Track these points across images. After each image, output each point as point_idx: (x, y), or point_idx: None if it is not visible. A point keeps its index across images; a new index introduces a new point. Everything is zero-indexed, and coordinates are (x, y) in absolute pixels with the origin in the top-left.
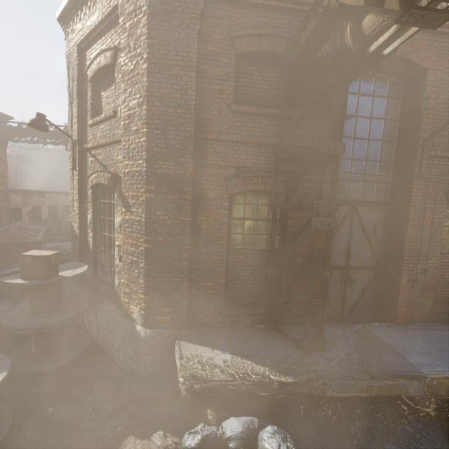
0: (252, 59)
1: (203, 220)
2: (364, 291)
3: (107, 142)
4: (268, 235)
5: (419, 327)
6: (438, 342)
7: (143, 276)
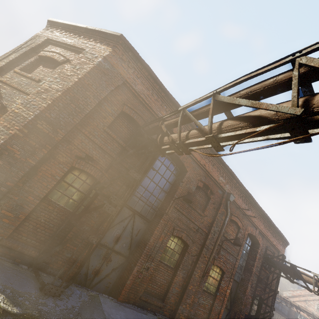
0: (128, 117)
1: (43, 170)
2: (113, 270)
3: (18, 88)
4: (78, 203)
5: (129, 306)
6: (132, 317)
7: None
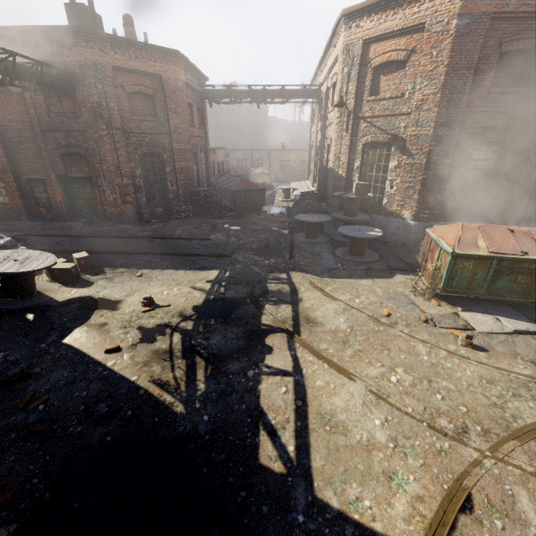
0: (508, 53)
1: (455, 161)
2: None
3: (391, 114)
4: (489, 169)
5: None
6: None
7: (417, 193)
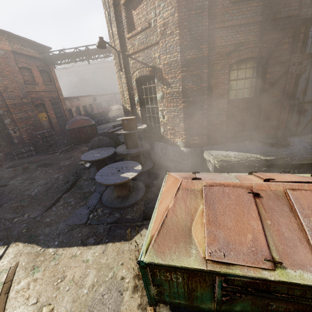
0: None
1: (213, 84)
2: None
3: (145, 47)
4: (252, 88)
5: None
6: None
7: (183, 121)
